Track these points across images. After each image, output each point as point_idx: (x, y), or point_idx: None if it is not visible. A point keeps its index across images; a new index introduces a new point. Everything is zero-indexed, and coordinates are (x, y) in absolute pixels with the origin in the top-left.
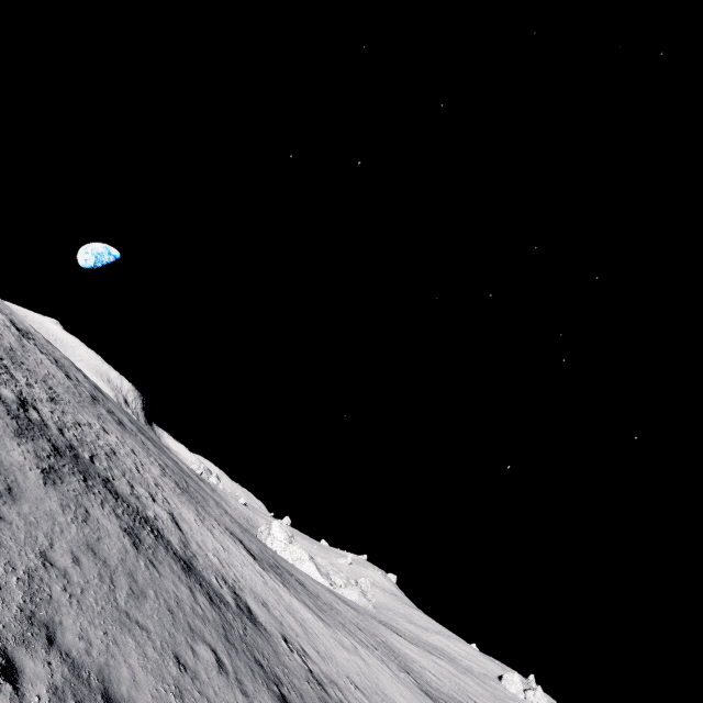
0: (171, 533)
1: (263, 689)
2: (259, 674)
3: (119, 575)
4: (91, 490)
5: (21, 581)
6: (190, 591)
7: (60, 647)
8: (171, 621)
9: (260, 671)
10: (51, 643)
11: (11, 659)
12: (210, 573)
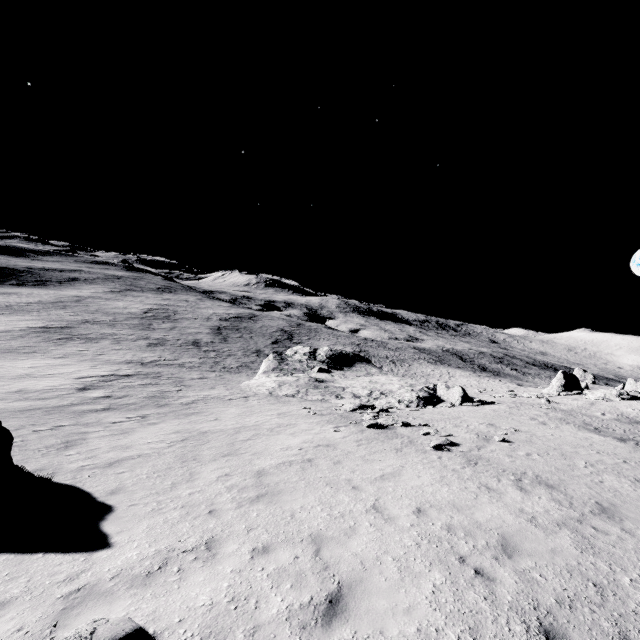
0: None
1: None
2: None
3: None
4: None
5: None
6: None
7: None
8: None
9: None
10: None
11: None
12: None
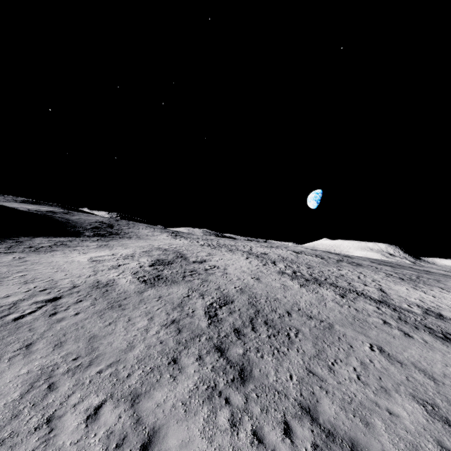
0: (374, 294)
1: (423, 333)
2: (424, 330)
3: (329, 302)
4: (322, 287)
5: (291, 302)
6: (376, 307)
7: (302, 311)
8: (356, 312)
9: (427, 329)
10: (299, 310)
11: (288, 311)
12: (402, 304)
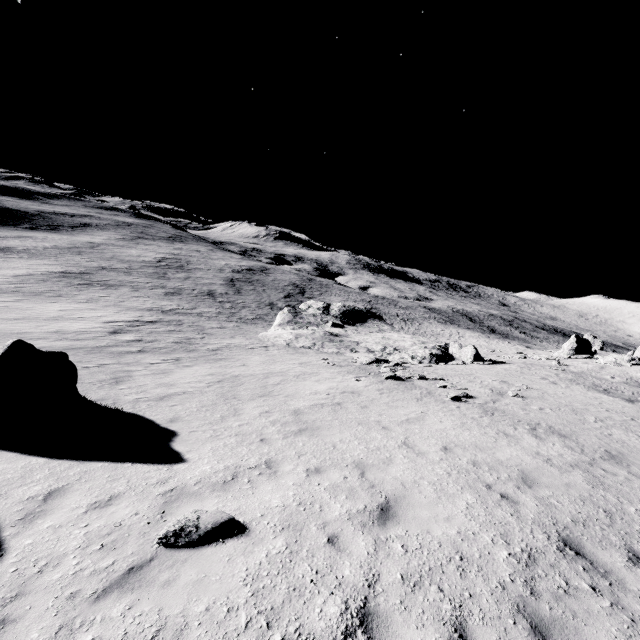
0: None
1: None
2: None
3: None
4: None
5: None
6: None
7: None
8: None
9: None
10: None
11: None
12: None
